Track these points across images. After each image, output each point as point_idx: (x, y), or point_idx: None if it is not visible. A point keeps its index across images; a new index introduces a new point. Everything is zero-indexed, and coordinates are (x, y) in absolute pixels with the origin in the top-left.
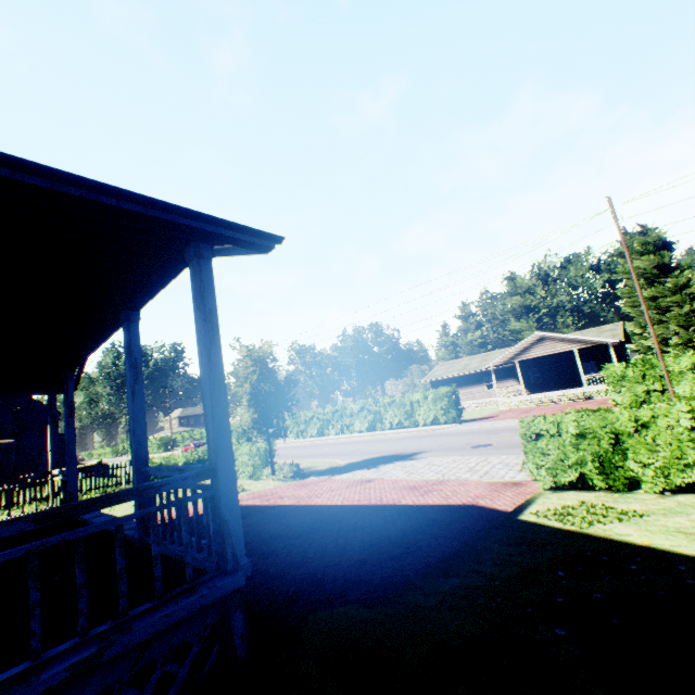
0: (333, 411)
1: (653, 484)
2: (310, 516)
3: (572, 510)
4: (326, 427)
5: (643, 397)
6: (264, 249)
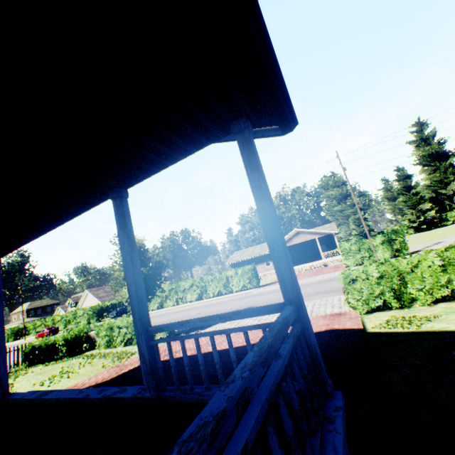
0: (170, 289)
1: (425, 300)
2: (223, 358)
3: (397, 321)
4: (164, 301)
5: (360, 261)
6: (287, 130)
